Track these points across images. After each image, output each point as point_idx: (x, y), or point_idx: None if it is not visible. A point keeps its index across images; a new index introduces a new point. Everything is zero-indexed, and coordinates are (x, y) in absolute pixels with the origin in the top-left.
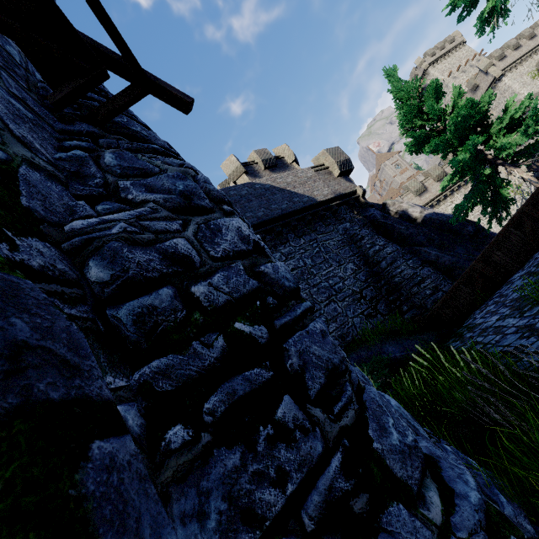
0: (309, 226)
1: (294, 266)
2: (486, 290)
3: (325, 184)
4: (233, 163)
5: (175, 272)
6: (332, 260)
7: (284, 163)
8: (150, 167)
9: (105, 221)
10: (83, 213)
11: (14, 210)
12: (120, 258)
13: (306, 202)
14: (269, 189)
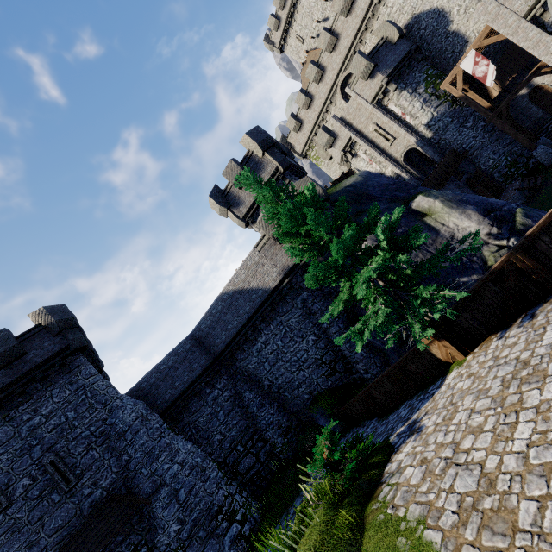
0: (273, 313)
1: (271, 350)
2: (372, 410)
3: (272, 262)
4: (215, 205)
5: (167, 546)
6: (296, 337)
7: (256, 163)
8: (156, 516)
9: (157, 540)
10: (155, 536)
11: (150, 550)
12: (161, 549)
13: (261, 296)
14: (233, 296)
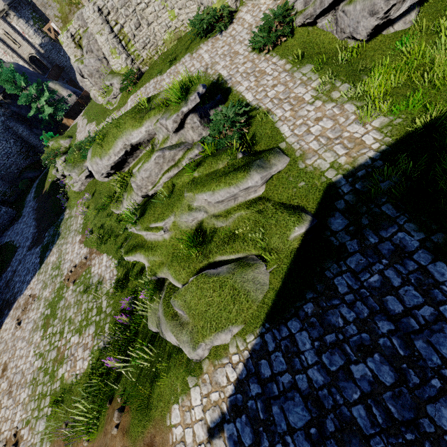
0: None
1: None
2: None
3: None
4: None
5: None
6: (2, 141)
7: None
8: None
9: None
10: None
11: None
12: None
13: None
14: None
